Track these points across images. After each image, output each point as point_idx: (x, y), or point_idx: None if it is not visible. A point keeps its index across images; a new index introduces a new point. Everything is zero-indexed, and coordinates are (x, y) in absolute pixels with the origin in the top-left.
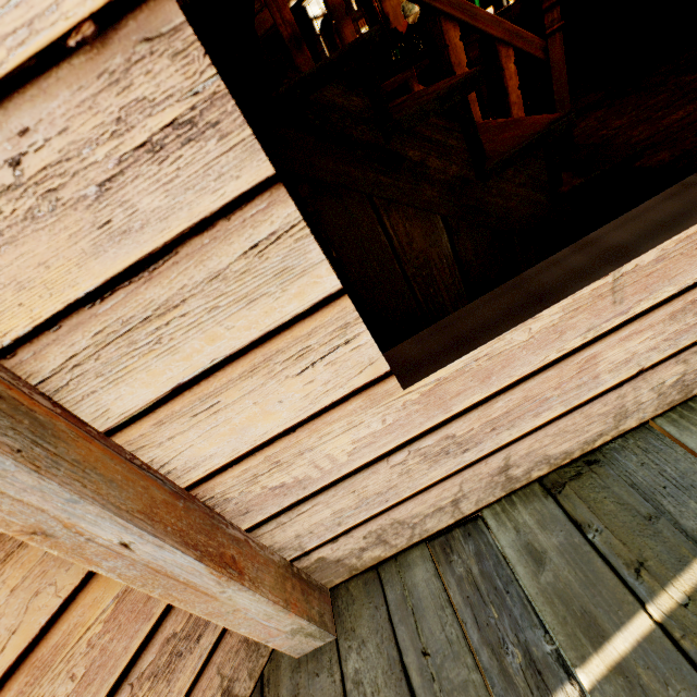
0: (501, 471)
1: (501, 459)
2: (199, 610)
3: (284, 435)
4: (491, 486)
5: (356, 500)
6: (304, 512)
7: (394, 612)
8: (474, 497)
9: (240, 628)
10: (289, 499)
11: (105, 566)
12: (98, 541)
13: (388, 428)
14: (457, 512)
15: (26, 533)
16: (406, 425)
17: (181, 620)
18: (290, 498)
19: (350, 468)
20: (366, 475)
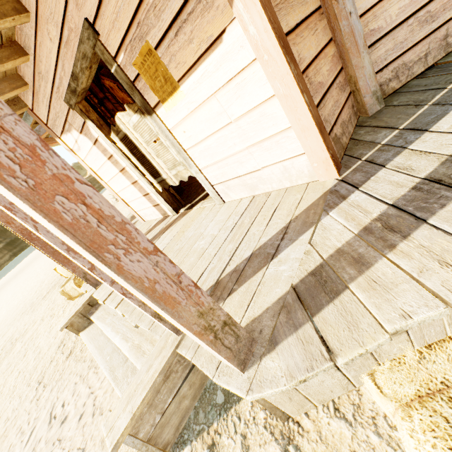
0: (444, 38)
1: (445, 30)
2: (354, 62)
3: (380, 1)
4: (440, 48)
5: (393, 45)
6: (376, 48)
7: (407, 91)
8: (433, 54)
9: (360, 82)
10: (373, 39)
11: (342, 24)
12: (345, 10)
13: (410, 3)
14: (426, 63)
15: (334, 0)
16: (415, 2)
17: (341, 80)
18: (374, 38)
19: (394, 25)
20: (399, 30)
